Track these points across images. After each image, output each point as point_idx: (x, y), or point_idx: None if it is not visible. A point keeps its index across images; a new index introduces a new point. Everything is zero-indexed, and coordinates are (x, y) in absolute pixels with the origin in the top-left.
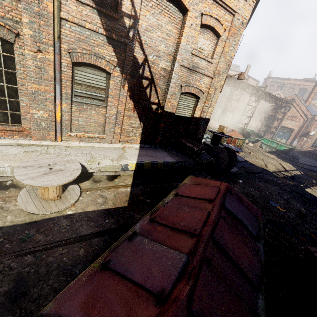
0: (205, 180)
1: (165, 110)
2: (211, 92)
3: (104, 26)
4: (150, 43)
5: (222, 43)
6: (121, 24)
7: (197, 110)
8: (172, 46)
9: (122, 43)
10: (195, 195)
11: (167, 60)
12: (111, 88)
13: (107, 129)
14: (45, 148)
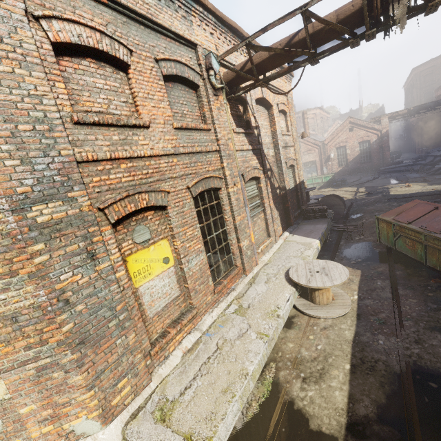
0: (397, 208)
1: (287, 189)
2: (297, 157)
3: (249, 142)
4: (262, 141)
5: (288, 118)
6: (254, 136)
7: (297, 177)
8: (270, 136)
9: (258, 150)
10: (422, 214)
11: (271, 148)
12: (263, 191)
13: (270, 230)
14: (264, 273)
